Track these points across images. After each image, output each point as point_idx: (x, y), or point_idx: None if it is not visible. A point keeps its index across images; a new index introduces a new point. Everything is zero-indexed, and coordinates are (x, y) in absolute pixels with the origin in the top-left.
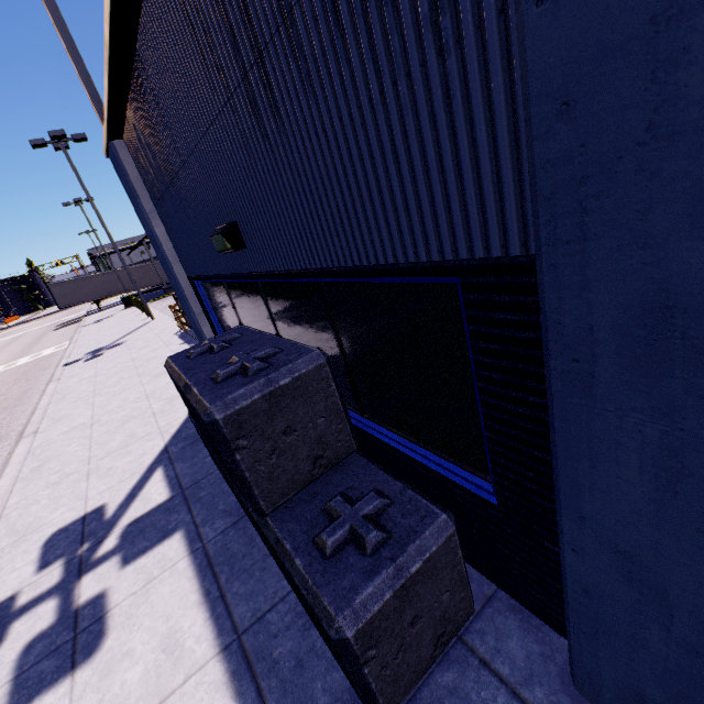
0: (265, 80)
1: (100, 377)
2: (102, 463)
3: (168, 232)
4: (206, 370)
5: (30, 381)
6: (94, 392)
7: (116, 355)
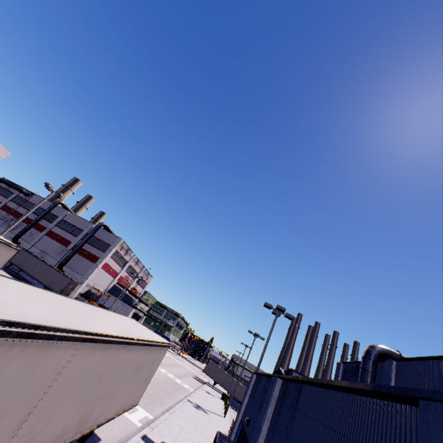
0: (260, 408)
1: (193, 417)
2: (179, 441)
3: (247, 402)
4: (222, 438)
5: (176, 392)
6: (189, 420)
7: (202, 415)
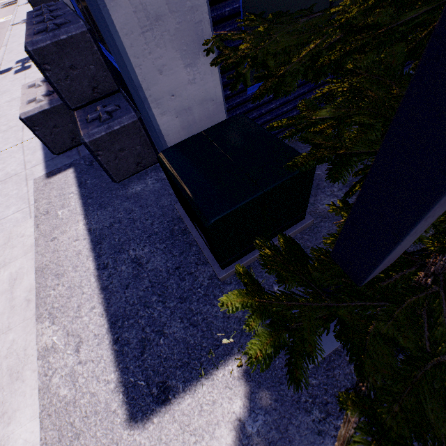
0: None
1: None
2: None
3: None
4: None
5: None
6: None
7: None
